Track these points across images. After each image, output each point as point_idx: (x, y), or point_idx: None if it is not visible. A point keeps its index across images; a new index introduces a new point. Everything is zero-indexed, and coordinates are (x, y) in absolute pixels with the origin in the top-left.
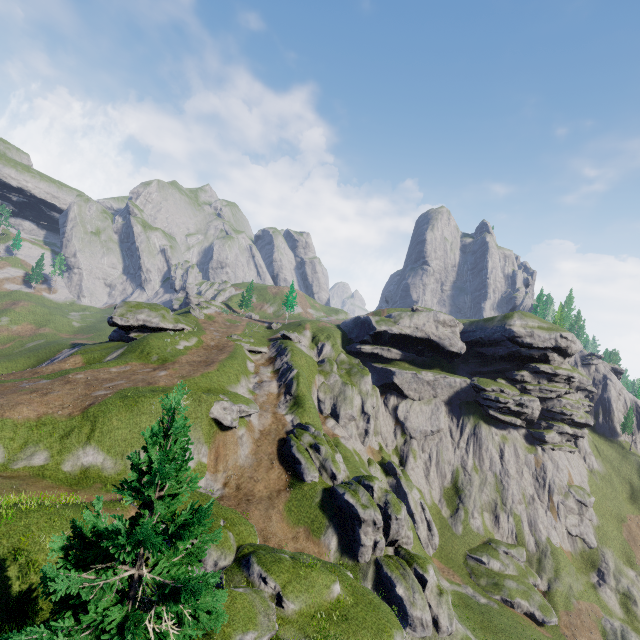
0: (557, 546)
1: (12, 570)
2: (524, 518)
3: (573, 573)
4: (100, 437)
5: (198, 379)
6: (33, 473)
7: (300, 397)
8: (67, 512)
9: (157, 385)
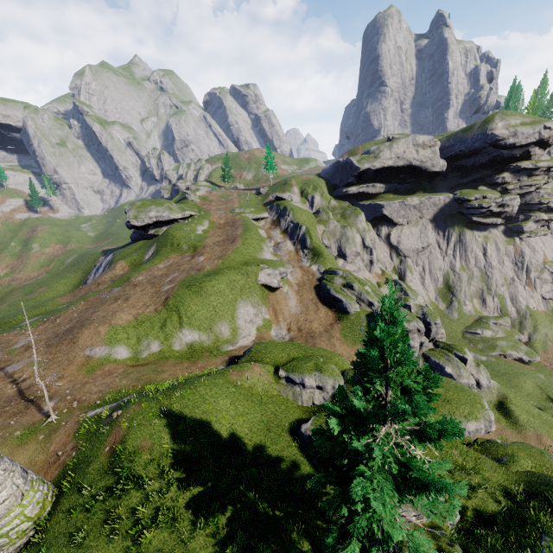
0: (534, 310)
1: (214, 426)
2: (506, 296)
3: (548, 325)
4: (188, 321)
5: (232, 256)
6: (157, 357)
7: (316, 249)
8: (217, 381)
9: (205, 270)
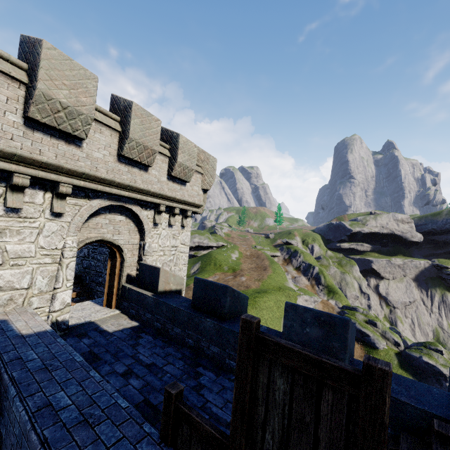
0: None
1: None
2: None
3: None
4: None
5: (268, 280)
6: None
7: (330, 286)
8: None
9: (252, 288)
